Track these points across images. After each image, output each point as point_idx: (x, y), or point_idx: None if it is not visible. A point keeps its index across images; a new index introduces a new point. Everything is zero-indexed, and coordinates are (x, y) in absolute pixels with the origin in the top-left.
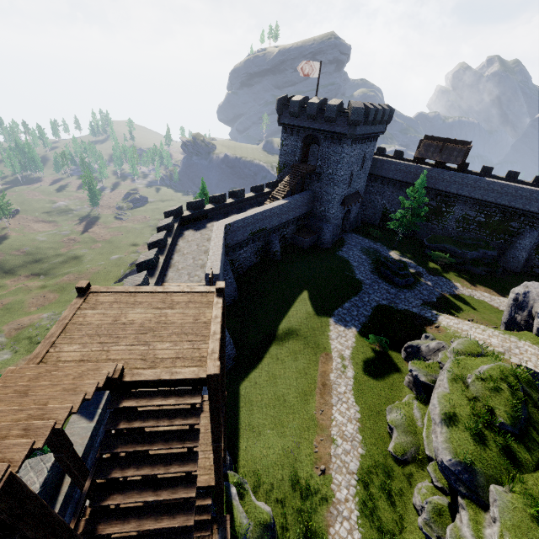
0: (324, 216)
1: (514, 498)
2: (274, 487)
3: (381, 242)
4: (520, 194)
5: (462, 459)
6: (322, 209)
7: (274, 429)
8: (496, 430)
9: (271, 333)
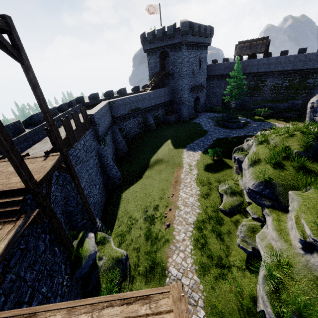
0: (181, 101)
1: (309, 193)
2: (133, 241)
3: (222, 113)
4: (308, 59)
5: (263, 179)
6: (178, 96)
7: (140, 210)
8: (292, 159)
9: (146, 164)
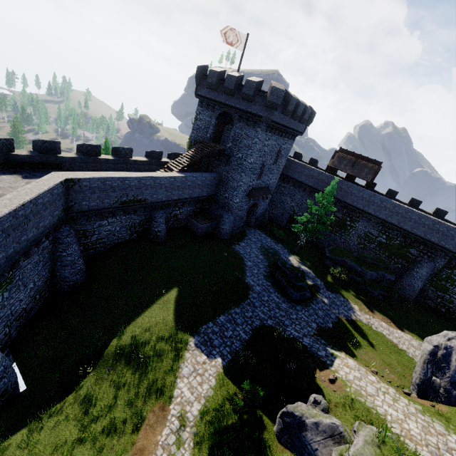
0: (227, 204)
1: None
2: None
3: (283, 244)
4: (423, 222)
5: None
6: (226, 195)
7: None
8: None
9: (97, 350)
